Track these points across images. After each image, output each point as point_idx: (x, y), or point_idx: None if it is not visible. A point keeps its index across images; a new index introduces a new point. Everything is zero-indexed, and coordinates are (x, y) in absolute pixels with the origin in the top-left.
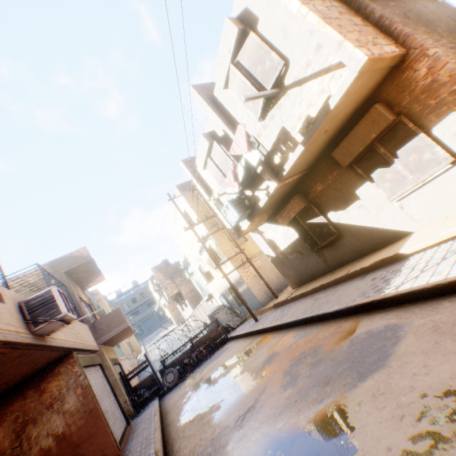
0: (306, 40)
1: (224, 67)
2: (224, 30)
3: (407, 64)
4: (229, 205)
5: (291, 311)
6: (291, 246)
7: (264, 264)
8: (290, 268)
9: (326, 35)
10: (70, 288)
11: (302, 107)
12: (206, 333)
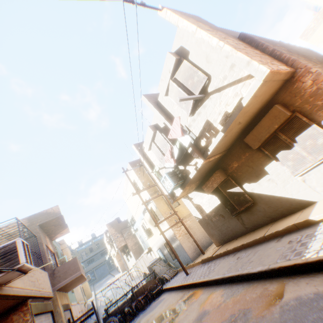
0: (222, 62)
1: (166, 81)
2: (166, 59)
3: (296, 78)
4: (166, 176)
5: (216, 267)
6: (214, 210)
7: (193, 224)
8: (214, 229)
9: (237, 57)
10: (41, 238)
11: (221, 106)
12: (145, 283)
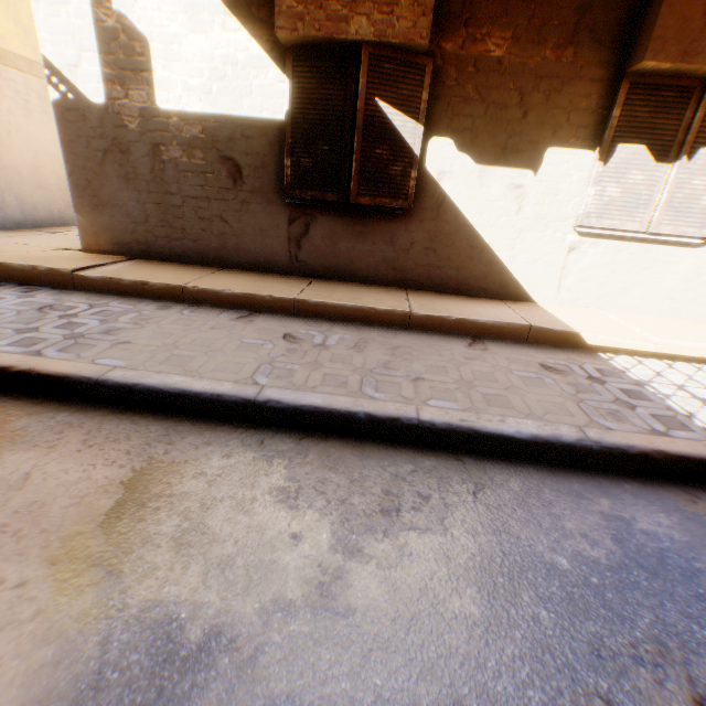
0: None
1: None
2: None
3: None
4: None
5: (138, 330)
6: (216, 123)
7: None
8: (138, 187)
9: None
10: None
11: None
12: None
